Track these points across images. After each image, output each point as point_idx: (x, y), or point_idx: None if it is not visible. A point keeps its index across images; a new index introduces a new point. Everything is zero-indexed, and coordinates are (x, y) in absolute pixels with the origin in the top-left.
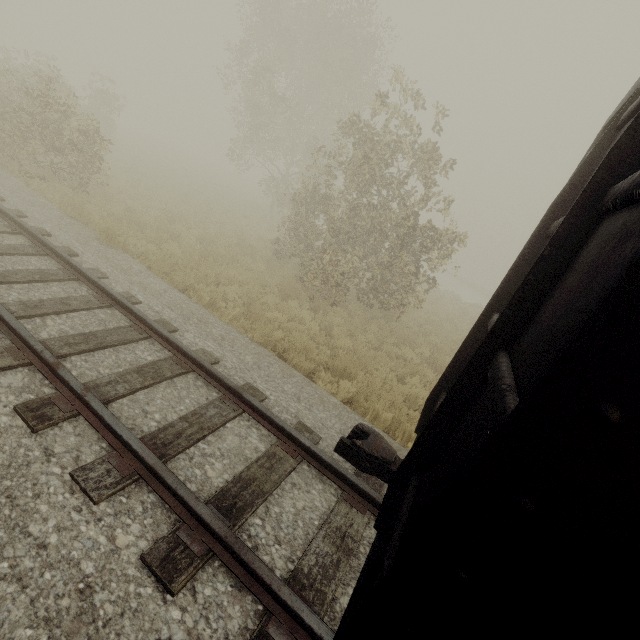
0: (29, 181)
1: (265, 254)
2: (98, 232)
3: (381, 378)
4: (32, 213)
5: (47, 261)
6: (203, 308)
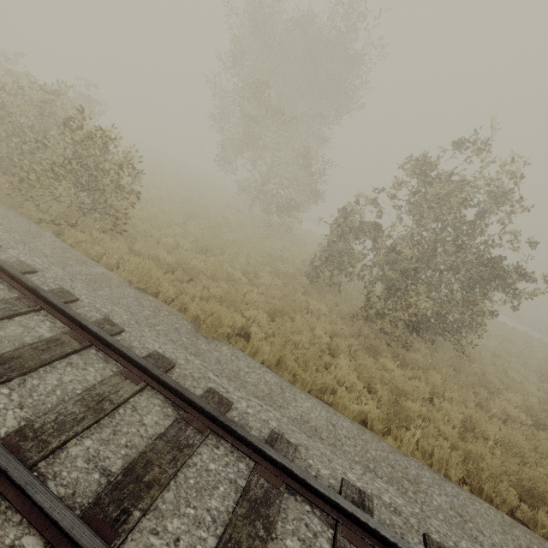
0: (54, 227)
1: (300, 281)
2: (190, 317)
3: (547, 477)
4: (116, 312)
5: (221, 449)
6: (371, 434)
